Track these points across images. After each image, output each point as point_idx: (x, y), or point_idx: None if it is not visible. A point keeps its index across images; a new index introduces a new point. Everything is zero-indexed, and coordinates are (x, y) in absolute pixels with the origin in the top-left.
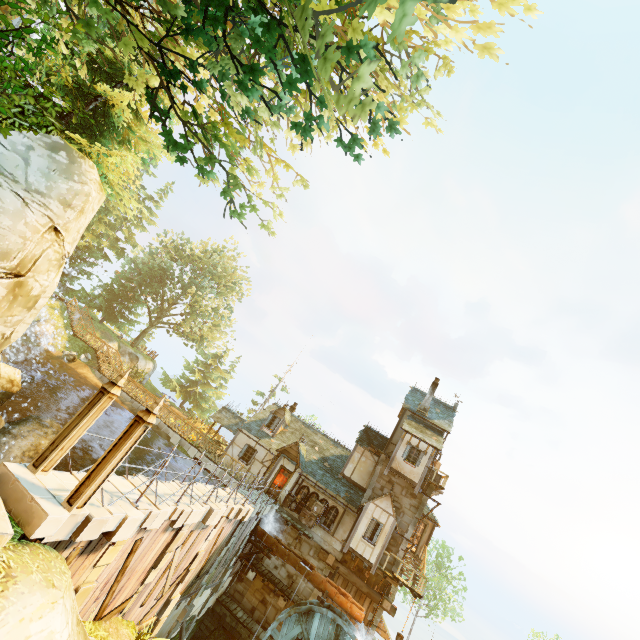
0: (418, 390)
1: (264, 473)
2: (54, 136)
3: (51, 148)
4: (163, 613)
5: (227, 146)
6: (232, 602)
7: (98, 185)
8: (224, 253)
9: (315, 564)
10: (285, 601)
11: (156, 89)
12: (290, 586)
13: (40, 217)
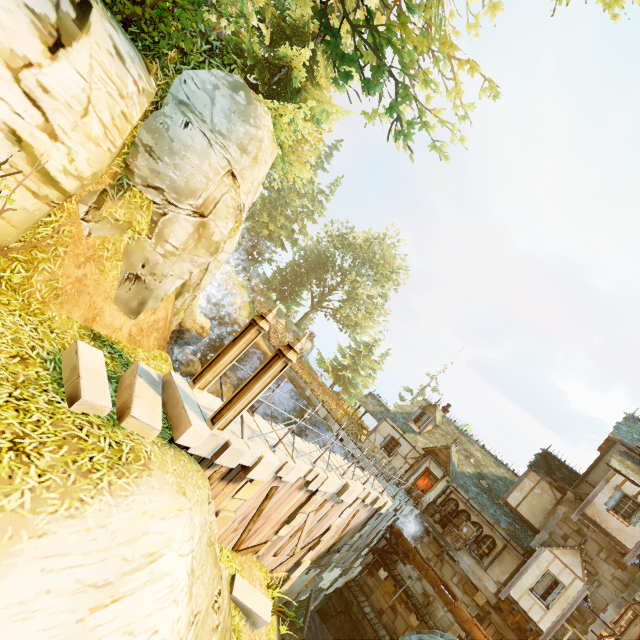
0: (639, 419)
1: (406, 470)
2: (236, 75)
3: (233, 88)
4: (293, 572)
5: (401, 52)
6: (360, 593)
7: (271, 135)
8: (384, 241)
9: (458, 595)
10: (418, 620)
11: None
12: (425, 606)
13: (221, 159)
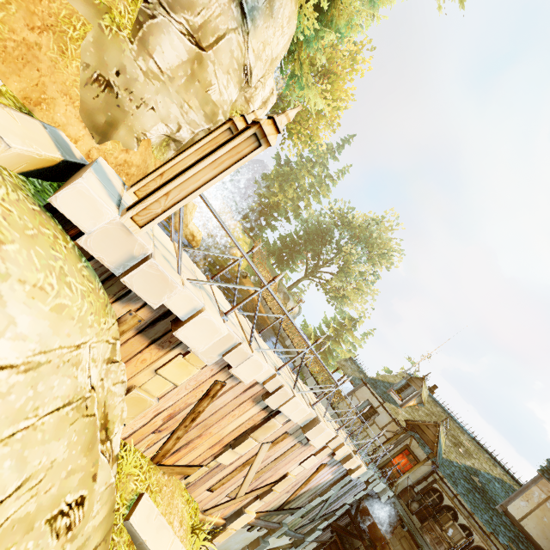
0: None
1: (382, 443)
2: None
3: None
4: (231, 522)
5: None
6: None
7: None
8: (382, 223)
9: None
10: None
11: None
12: None
13: None
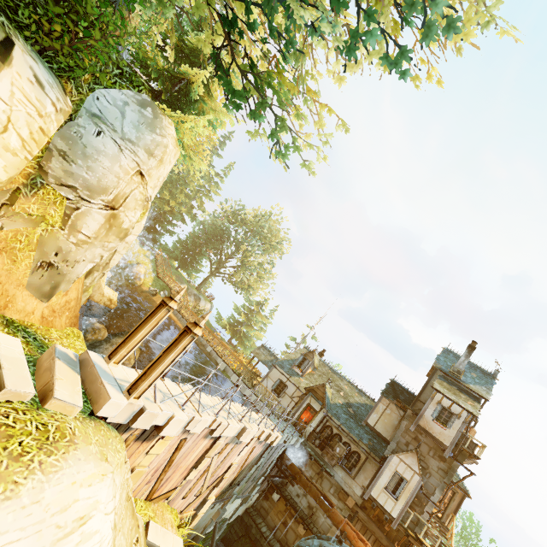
0: (451, 351)
1: (292, 407)
2: (143, 95)
3: (141, 104)
4: (200, 509)
5: (278, 93)
6: (258, 516)
7: (174, 141)
8: (270, 217)
9: (335, 502)
10: (304, 529)
11: (221, 44)
12: (310, 517)
13: (130, 162)
